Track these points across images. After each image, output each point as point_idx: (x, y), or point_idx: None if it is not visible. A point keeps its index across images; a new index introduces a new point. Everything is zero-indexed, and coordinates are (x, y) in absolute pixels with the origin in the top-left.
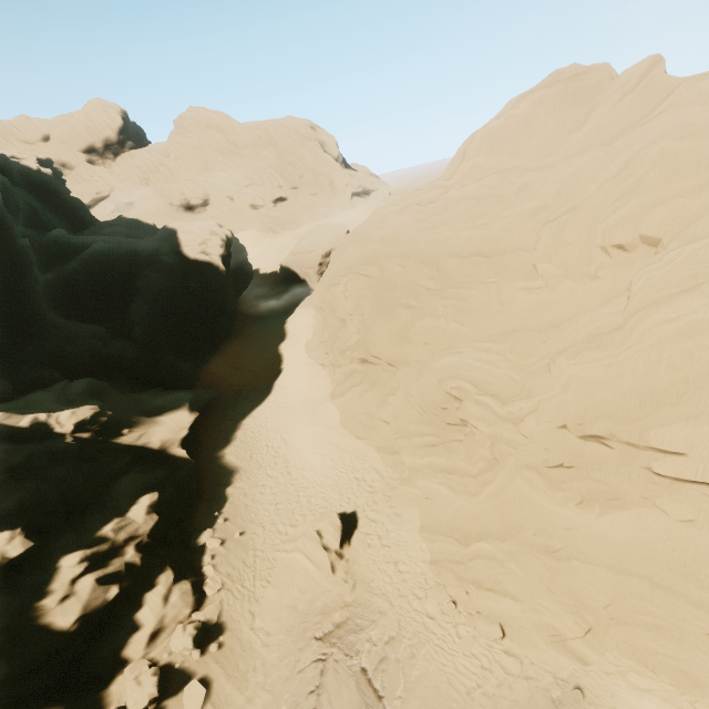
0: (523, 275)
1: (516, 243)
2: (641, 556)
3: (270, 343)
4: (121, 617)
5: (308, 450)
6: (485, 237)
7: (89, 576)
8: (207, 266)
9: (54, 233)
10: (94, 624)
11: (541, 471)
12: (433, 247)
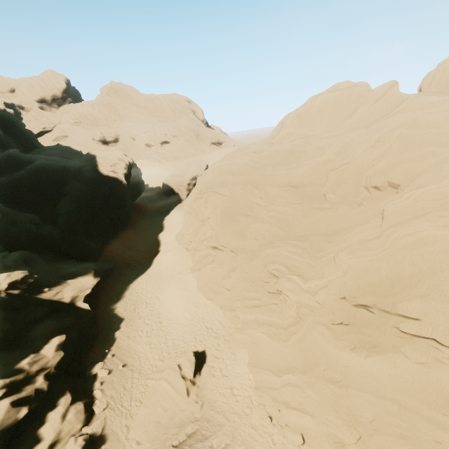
0: (317, 200)
1: (314, 180)
2: (392, 386)
3: (153, 233)
4: (27, 432)
5: (174, 306)
6: (295, 175)
7: (5, 400)
8: (115, 180)
9: (10, 151)
10: (5, 438)
11: (329, 326)
12: (263, 179)
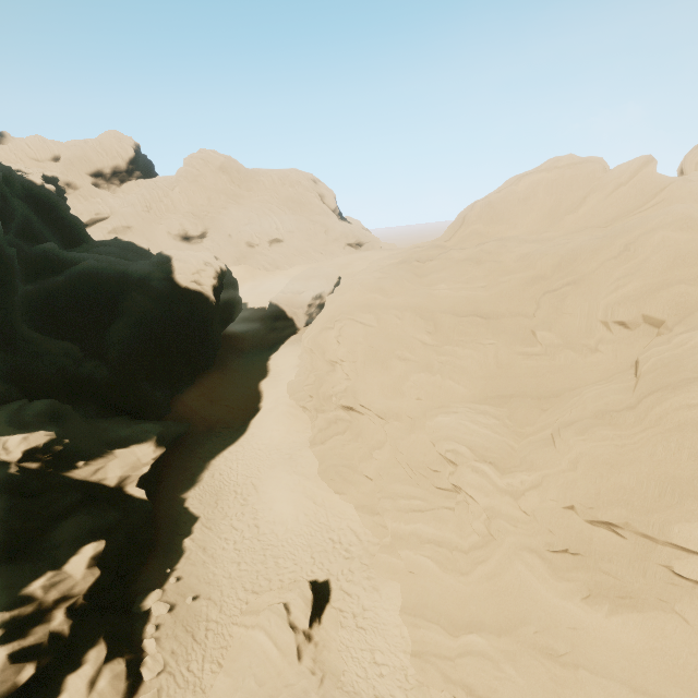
0: (521, 340)
1: (515, 308)
2: (660, 672)
3: (251, 379)
4: None
5: (280, 501)
6: (484, 299)
7: (0, 650)
8: (198, 295)
9: (45, 246)
10: None
11: (543, 555)
12: (431, 303)
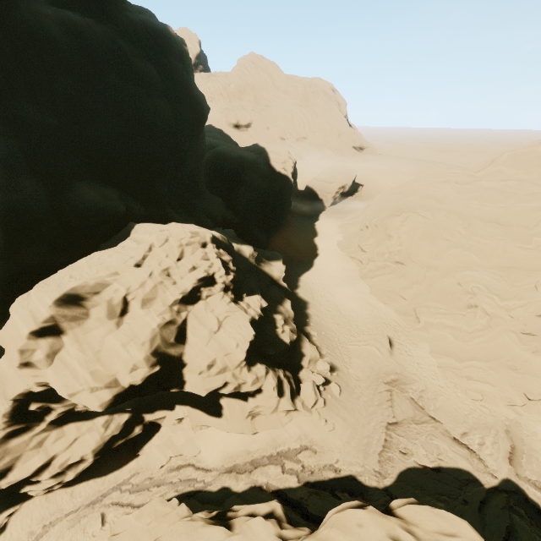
0: (522, 240)
1: (522, 222)
2: None
3: (308, 236)
4: (296, 349)
5: (350, 302)
6: (502, 214)
7: (286, 326)
8: (285, 178)
9: None
10: (292, 347)
11: (517, 334)
12: (467, 211)
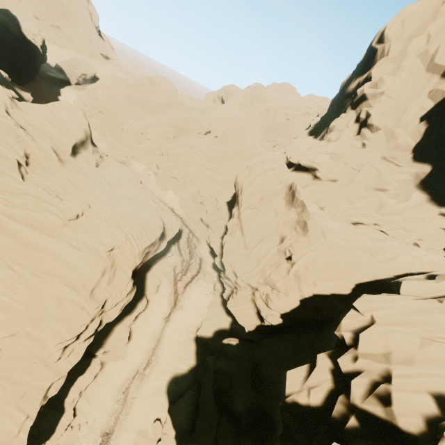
0: (143, 109)
1: (145, 103)
2: (142, 150)
3: (54, 94)
4: None
5: None
6: (140, 99)
7: None
8: (35, 47)
9: None
10: None
11: (133, 137)
12: (128, 94)
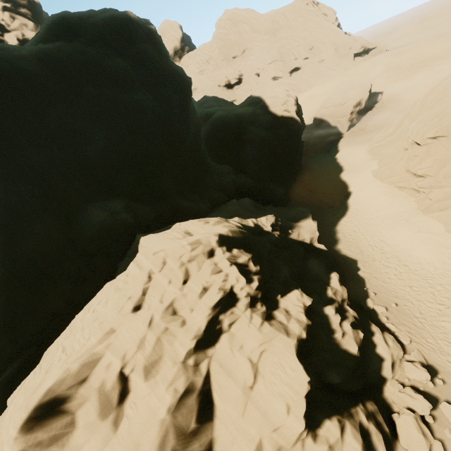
0: None
1: None
2: None
3: (331, 174)
4: (367, 350)
5: (417, 250)
6: None
7: (345, 323)
8: (290, 120)
9: None
10: (361, 353)
11: None
12: None
